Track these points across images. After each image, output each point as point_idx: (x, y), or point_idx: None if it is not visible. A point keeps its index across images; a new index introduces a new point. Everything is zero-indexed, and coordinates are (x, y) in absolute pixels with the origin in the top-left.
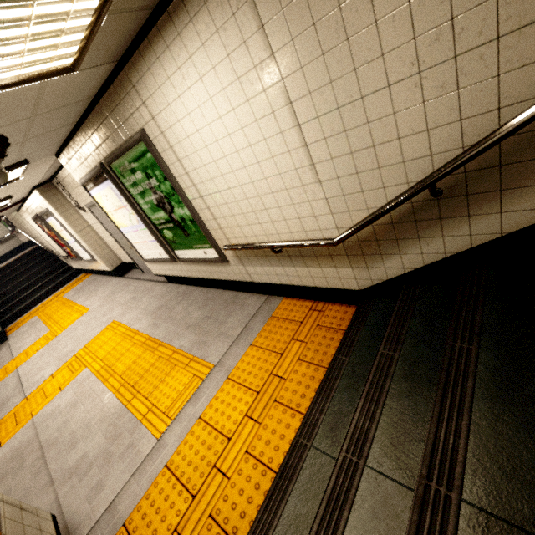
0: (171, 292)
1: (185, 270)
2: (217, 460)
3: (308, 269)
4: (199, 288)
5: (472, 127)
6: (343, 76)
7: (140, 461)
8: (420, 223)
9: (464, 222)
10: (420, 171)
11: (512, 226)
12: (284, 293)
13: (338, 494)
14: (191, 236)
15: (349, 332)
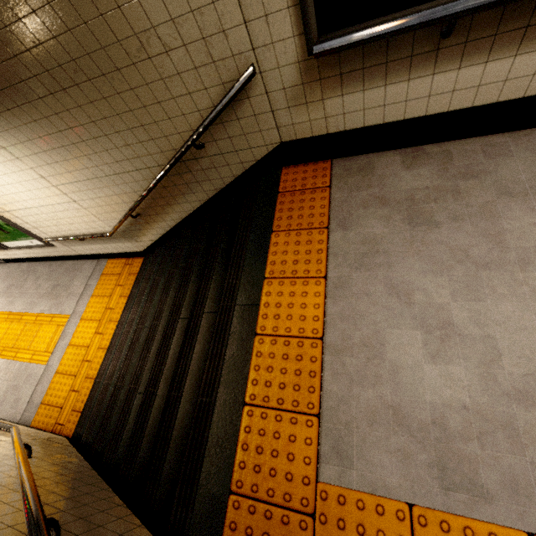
0: (14, 271)
1: (20, 254)
2: (84, 357)
3: (109, 245)
4: (41, 263)
5: (131, 196)
6: (65, 173)
7: (38, 378)
8: (142, 224)
9: (156, 224)
10: (126, 207)
11: (171, 225)
12: (107, 257)
13: (122, 342)
14: (12, 234)
15: (138, 276)
